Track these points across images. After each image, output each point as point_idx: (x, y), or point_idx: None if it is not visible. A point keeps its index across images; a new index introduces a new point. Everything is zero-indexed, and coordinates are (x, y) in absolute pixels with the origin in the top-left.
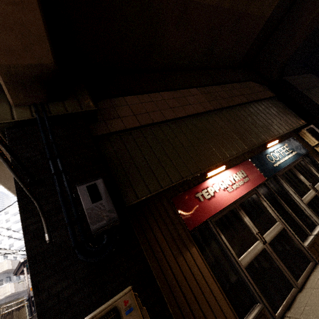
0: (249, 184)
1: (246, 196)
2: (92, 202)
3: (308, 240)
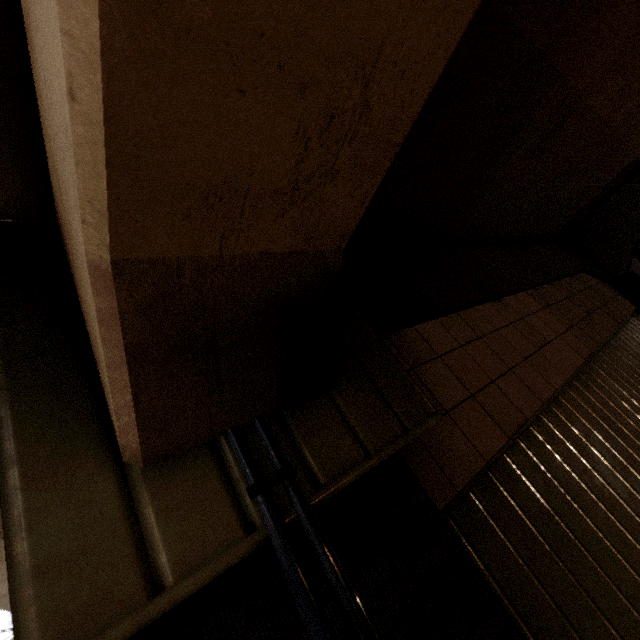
0: None
1: None
2: None
3: None
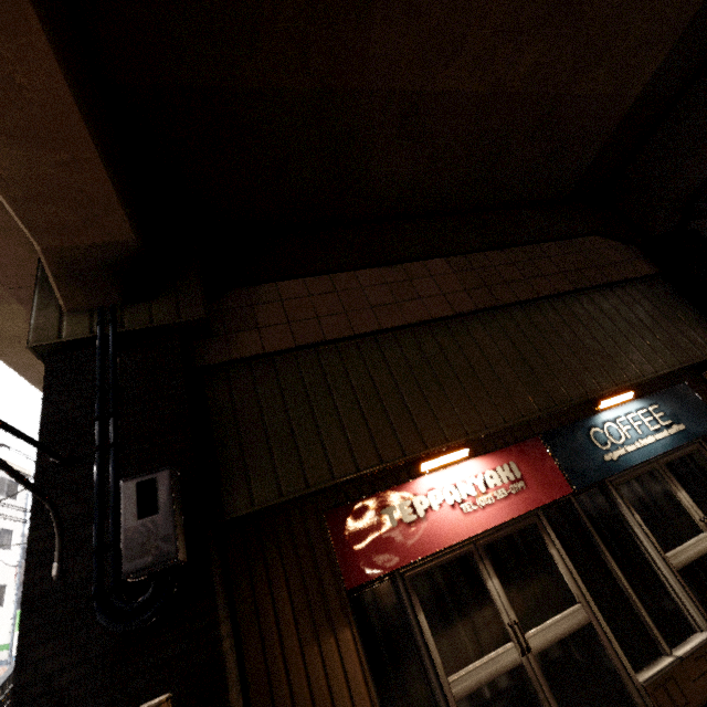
0: (522, 498)
1: (508, 527)
2: (139, 516)
3: (654, 667)
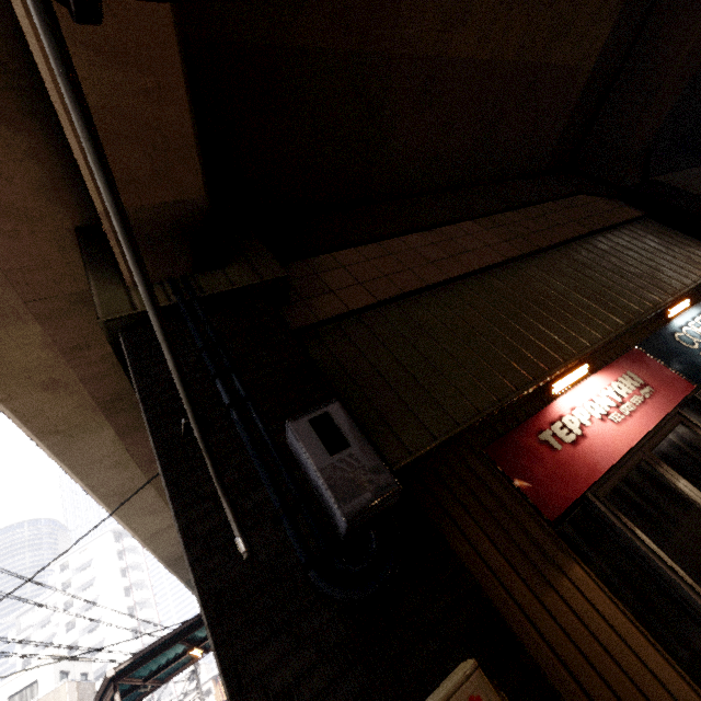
0: (658, 400)
1: (660, 429)
2: (330, 453)
3: None
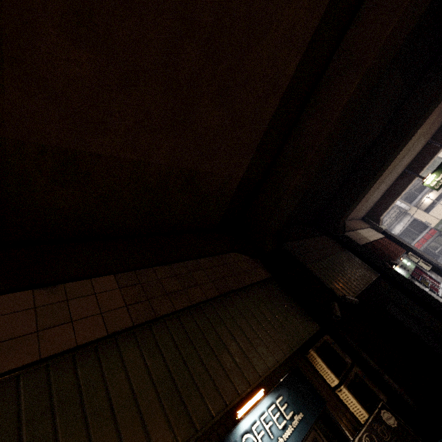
0: None
1: None
2: None
3: None
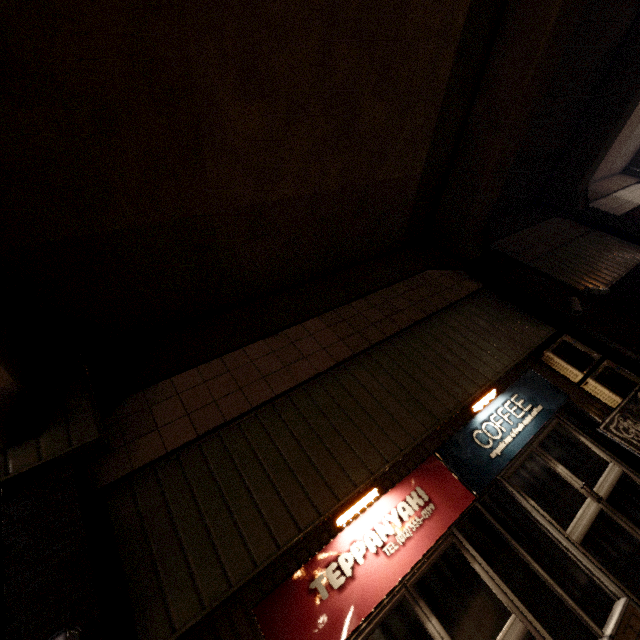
0: (435, 521)
1: (431, 555)
2: None
3: None
